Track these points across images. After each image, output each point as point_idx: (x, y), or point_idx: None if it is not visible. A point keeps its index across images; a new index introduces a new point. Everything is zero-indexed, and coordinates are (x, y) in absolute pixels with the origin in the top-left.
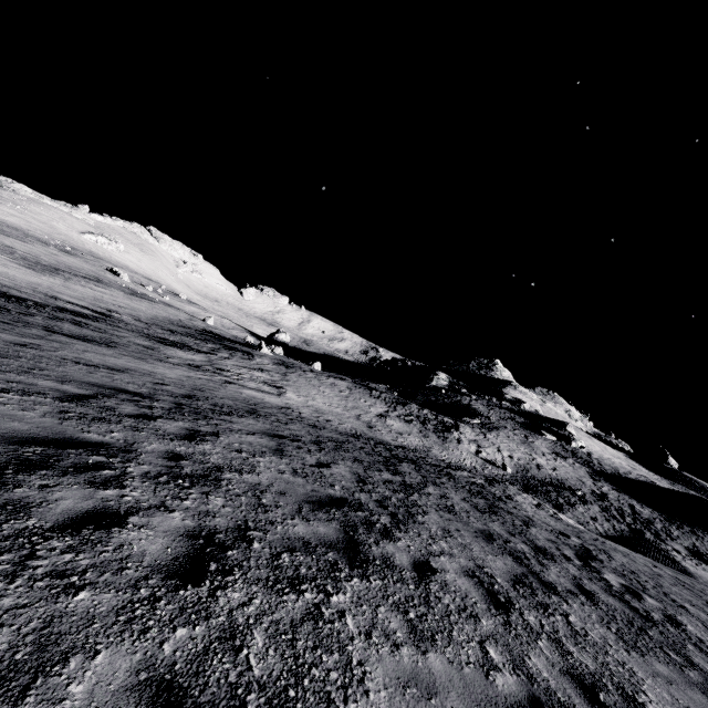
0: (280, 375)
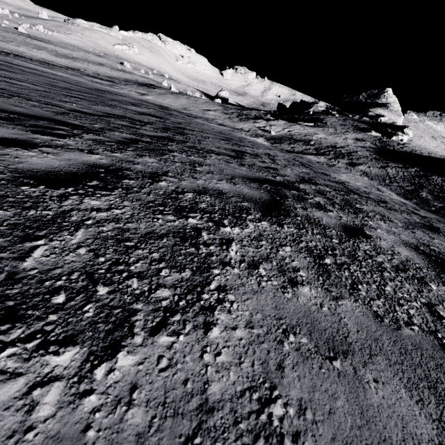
0: (158, 94)
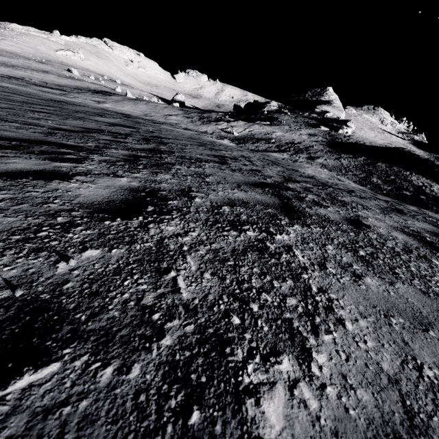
0: (116, 101)
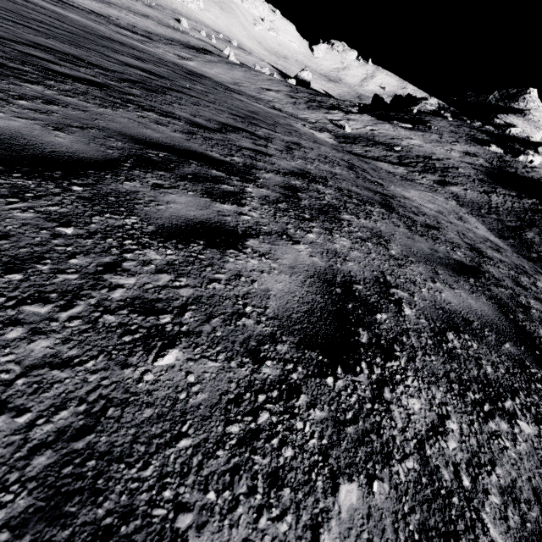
0: (207, 61)
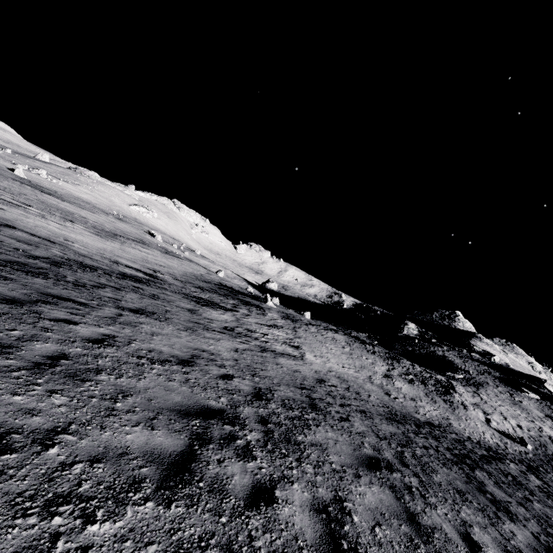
0: (291, 331)
